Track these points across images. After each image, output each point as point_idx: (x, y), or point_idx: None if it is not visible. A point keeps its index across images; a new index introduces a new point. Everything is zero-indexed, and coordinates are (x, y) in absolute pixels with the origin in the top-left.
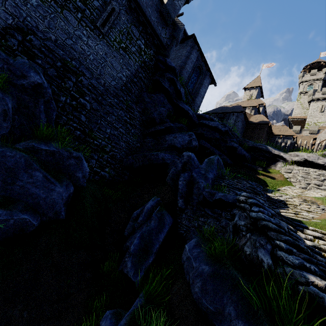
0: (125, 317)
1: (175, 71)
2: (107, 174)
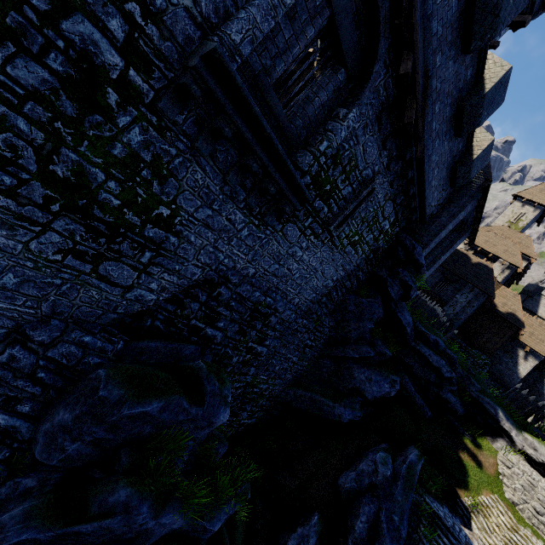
0: None
1: (421, 268)
2: (254, 420)
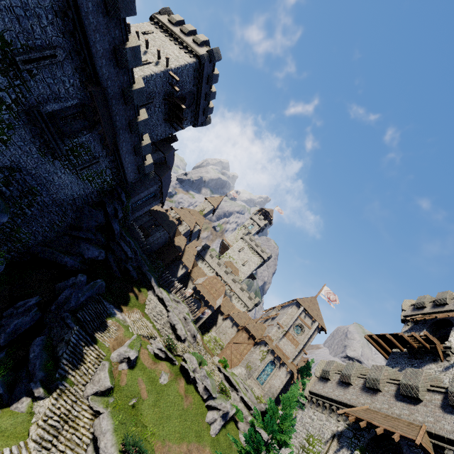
0: None
1: (124, 203)
2: (10, 256)
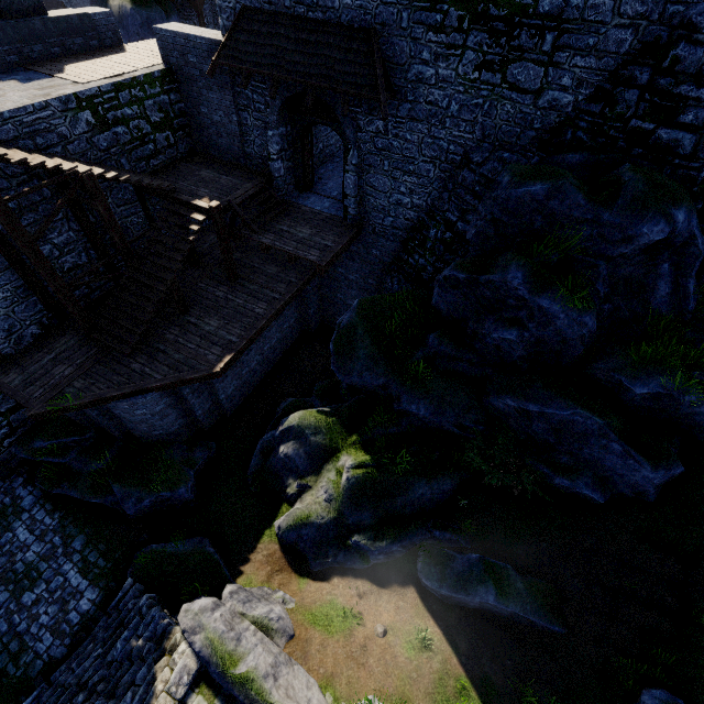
0: None
1: None
2: None
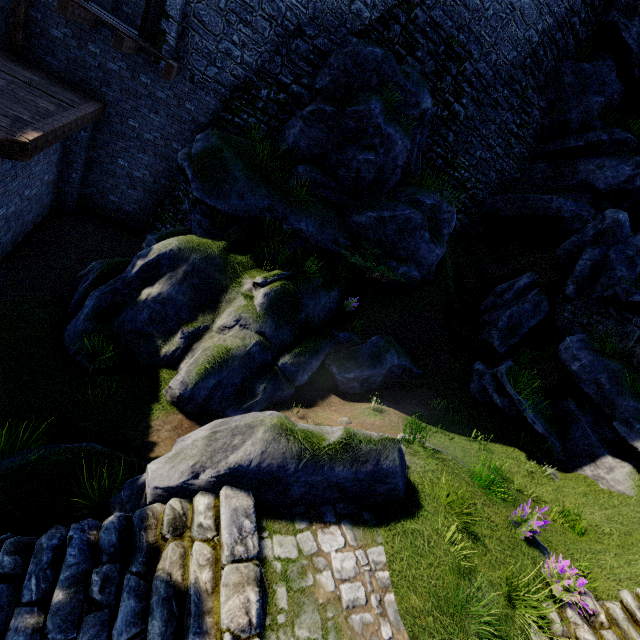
0: (503, 365)
1: None
2: (458, 224)
